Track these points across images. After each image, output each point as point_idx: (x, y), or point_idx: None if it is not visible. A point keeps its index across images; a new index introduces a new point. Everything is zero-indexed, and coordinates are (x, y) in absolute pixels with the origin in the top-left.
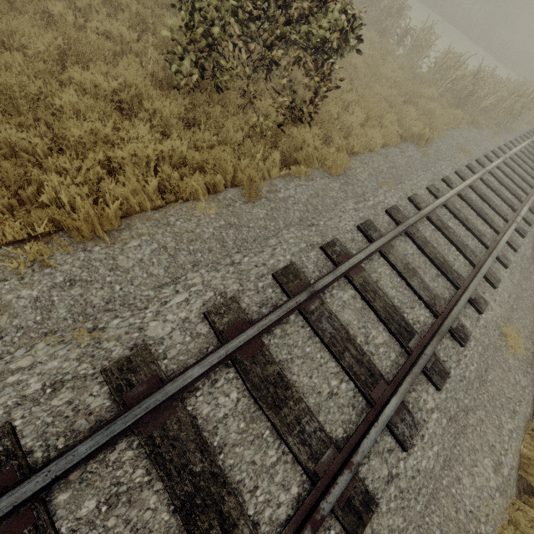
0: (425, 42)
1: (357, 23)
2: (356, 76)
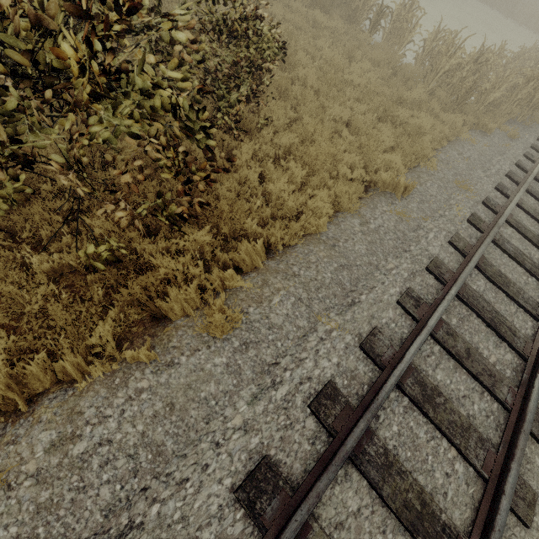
0: (406, 23)
1: (268, 38)
2: (304, 96)
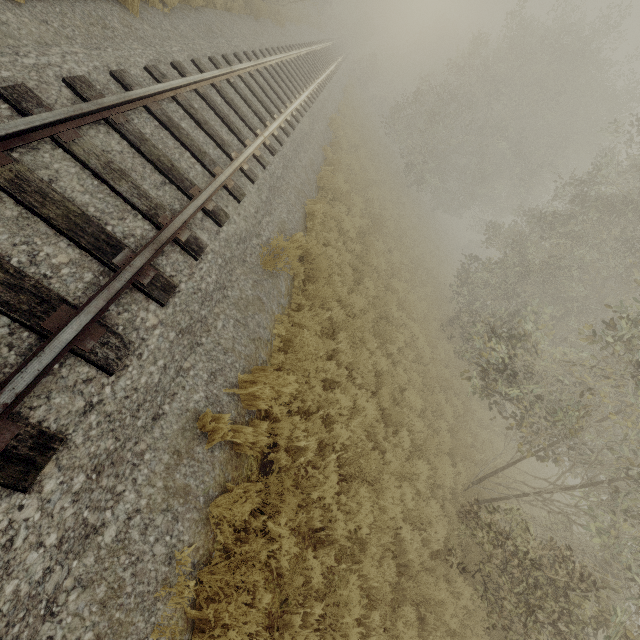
0: None
1: None
2: None
